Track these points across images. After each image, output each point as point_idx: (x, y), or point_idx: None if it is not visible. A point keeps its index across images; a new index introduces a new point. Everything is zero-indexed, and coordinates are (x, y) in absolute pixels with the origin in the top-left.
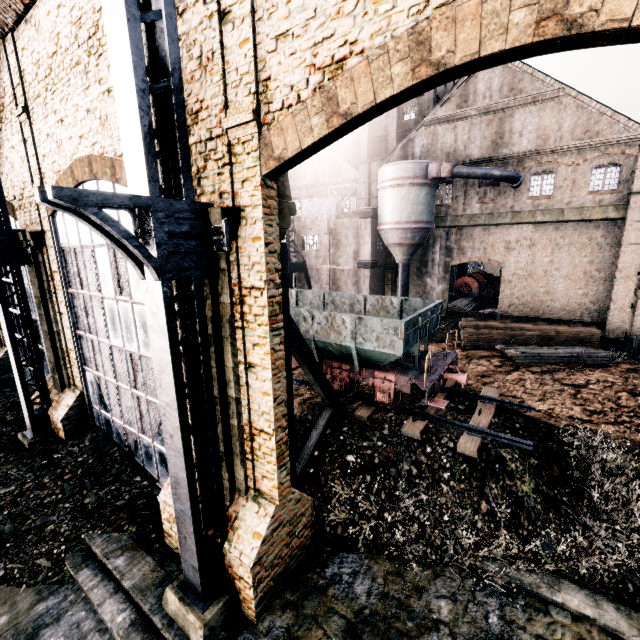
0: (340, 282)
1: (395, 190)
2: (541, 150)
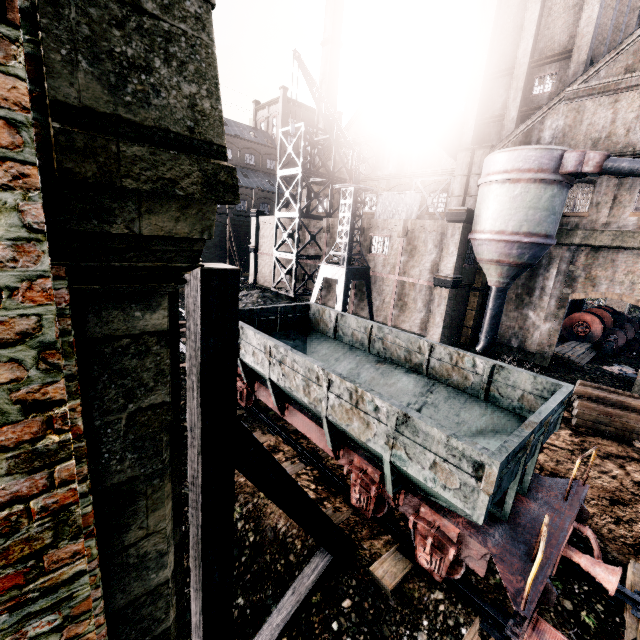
0: (408, 298)
1: (504, 187)
2: None
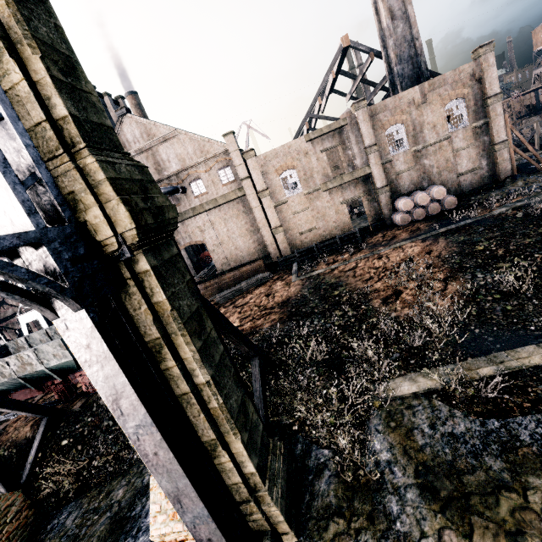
0: None
1: None
2: (185, 168)
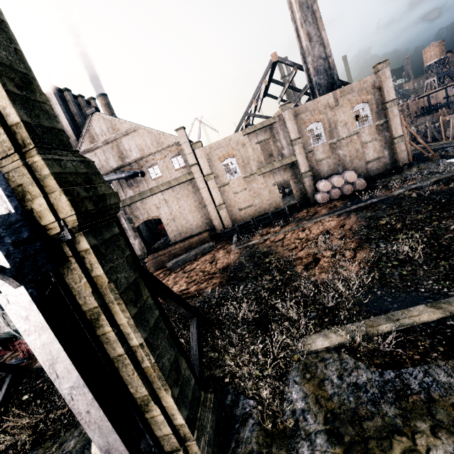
0: None
1: None
2: (144, 156)
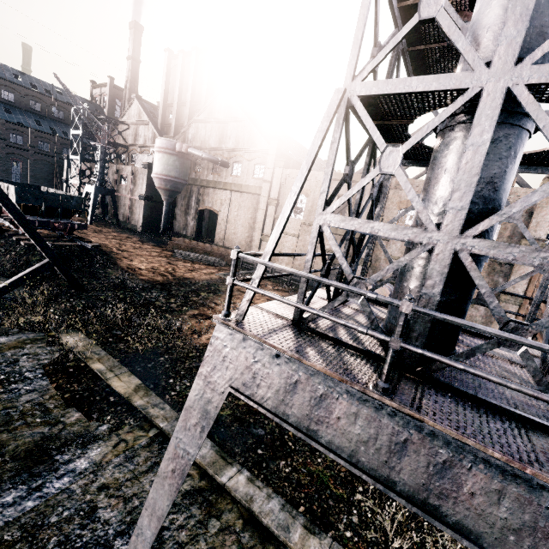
0: (134, 207)
1: (157, 154)
2: (235, 149)
